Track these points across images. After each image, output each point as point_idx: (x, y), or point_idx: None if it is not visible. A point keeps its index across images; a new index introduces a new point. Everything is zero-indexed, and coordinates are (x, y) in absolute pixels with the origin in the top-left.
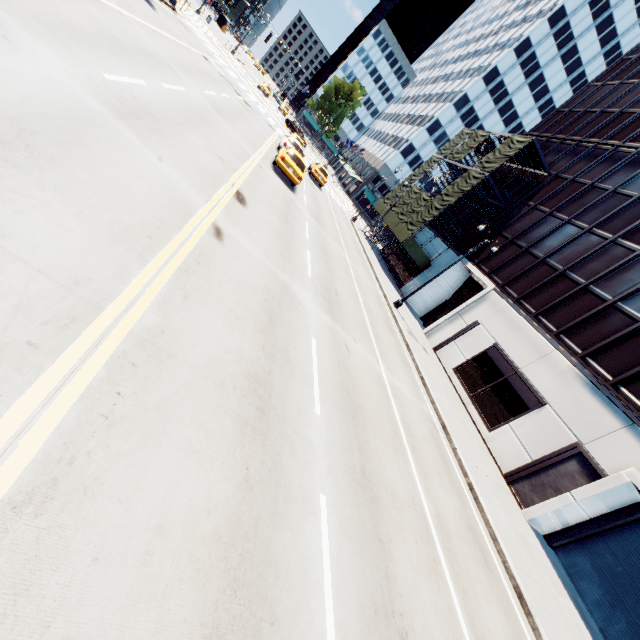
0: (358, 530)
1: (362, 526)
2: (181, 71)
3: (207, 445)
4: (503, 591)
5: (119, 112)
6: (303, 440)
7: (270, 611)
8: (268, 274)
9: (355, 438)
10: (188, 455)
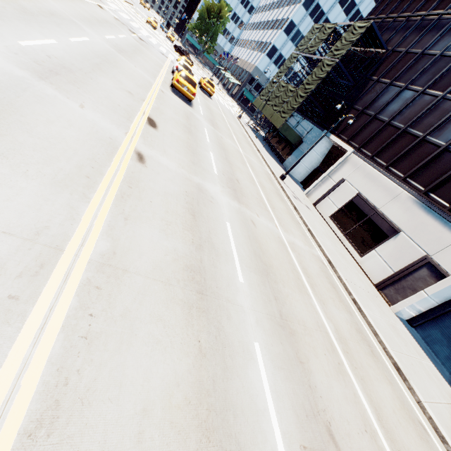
0: (285, 360)
1: (287, 356)
2: (82, 23)
3: (166, 333)
4: (386, 369)
5: (39, 73)
6: (235, 305)
7: (235, 443)
8: (185, 181)
9: (271, 291)
10: (154, 346)
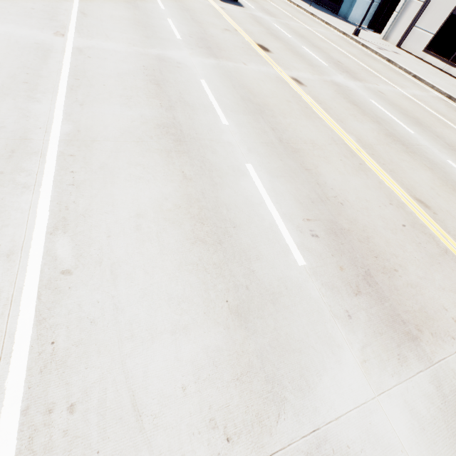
0: None
1: None
2: None
3: (411, 165)
4: None
5: (211, 55)
6: (422, 146)
7: None
8: (325, 83)
9: (431, 133)
10: (412, 170)
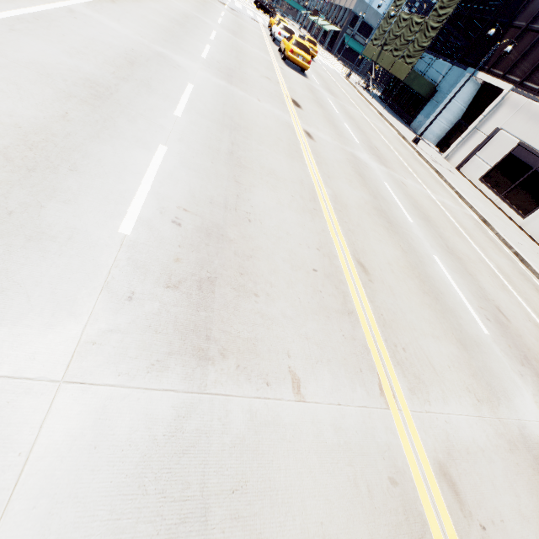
0: (457, 270)
1: (458, 268)
2: (200, 15)
3: (382, 238)
4: None
5: (226, 80)
6: (413, 234)
7: (438, 290)
8: (342, 151)
9: (435, 232)
10: (379, 242)
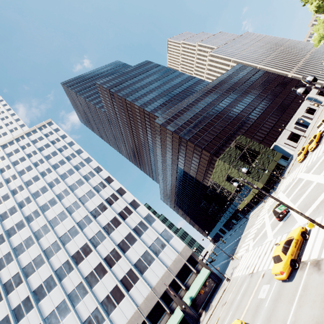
0: None
1: None
2: None
3: None
4: None
5: None
6: None
7: None
8: None
9: None
10: None
